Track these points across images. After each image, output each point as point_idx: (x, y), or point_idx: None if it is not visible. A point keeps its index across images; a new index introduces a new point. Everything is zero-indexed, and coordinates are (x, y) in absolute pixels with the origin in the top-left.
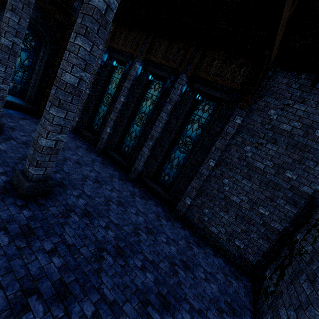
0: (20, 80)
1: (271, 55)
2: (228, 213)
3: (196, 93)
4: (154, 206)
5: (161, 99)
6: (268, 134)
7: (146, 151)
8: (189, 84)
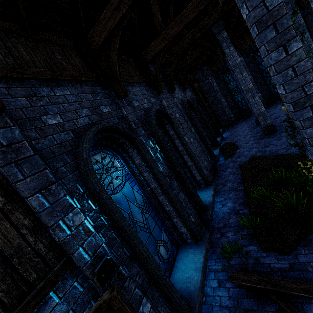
0: None
1: None
2: None
3: None
4: None
5: None
6: None
7: None
8: None
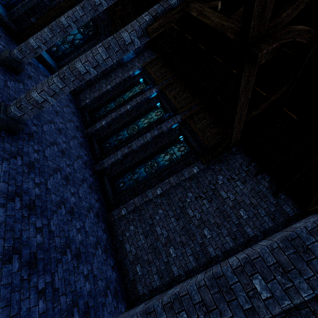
0: (63, 49)
1: (232, 135)
2: (146, 239)
3: (180, 134)
4: (95, 200)
5: (155, 124)
6: (209, 192)
7: (119, 155)
8: (180, 125)
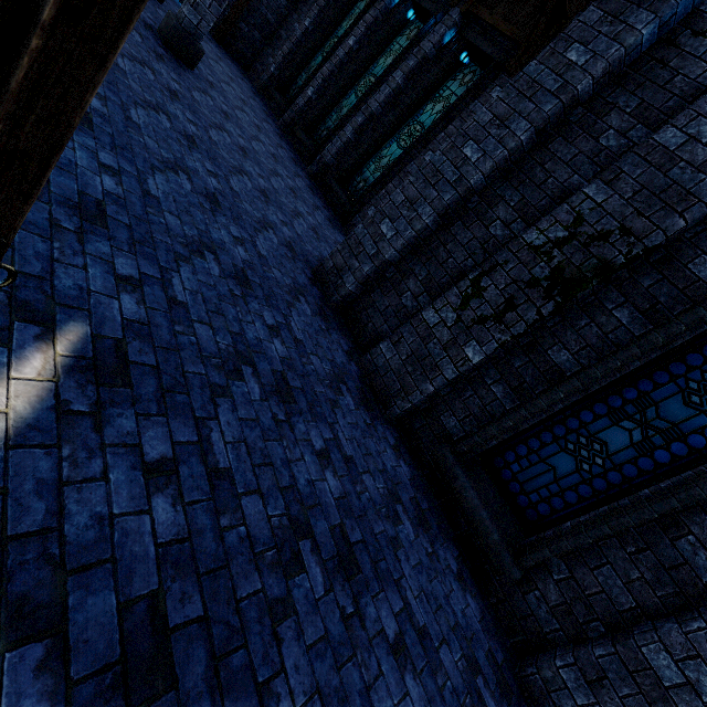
0: None
1: None
2: None
3: (461, 47)
4: (321, 205)
5: (408, 53)
6: None
7: (349, 132)
8: (460, 31)
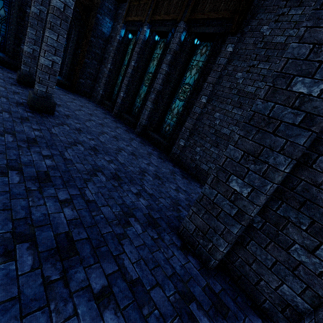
0: None
1: None
2: (218, 147)
3: (193, 37)
4: (151, 150)
5: (164, 54)
6: (260, 53)
7: (149, 104)
8: (188, 31)
